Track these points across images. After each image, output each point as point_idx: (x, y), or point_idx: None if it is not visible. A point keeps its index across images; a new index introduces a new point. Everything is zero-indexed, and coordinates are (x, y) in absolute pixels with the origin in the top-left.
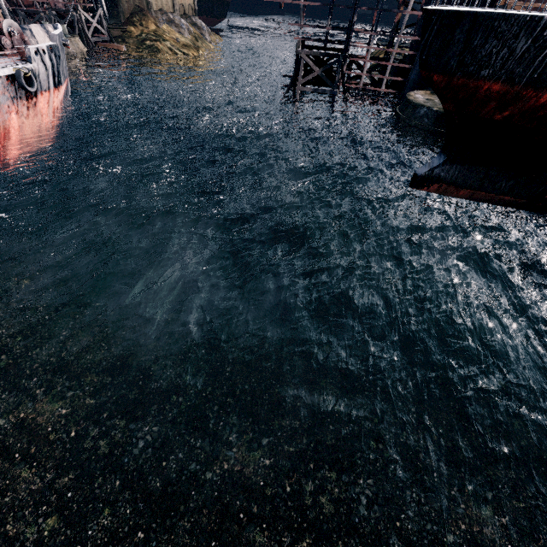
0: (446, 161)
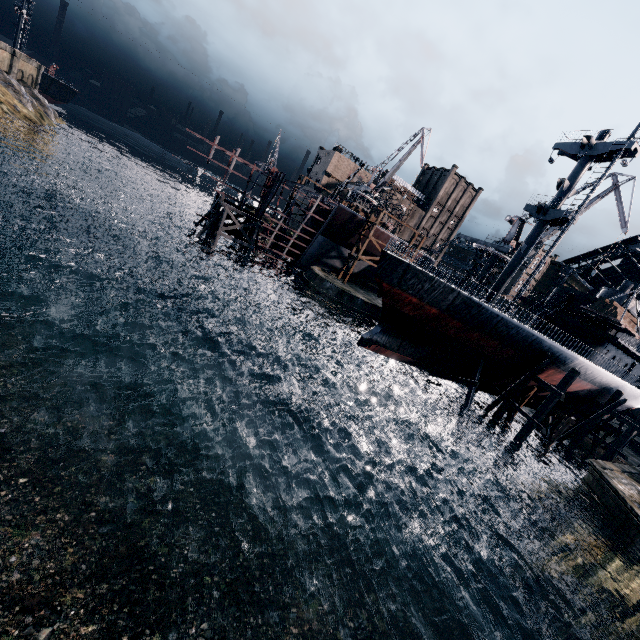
0: (381, 331)
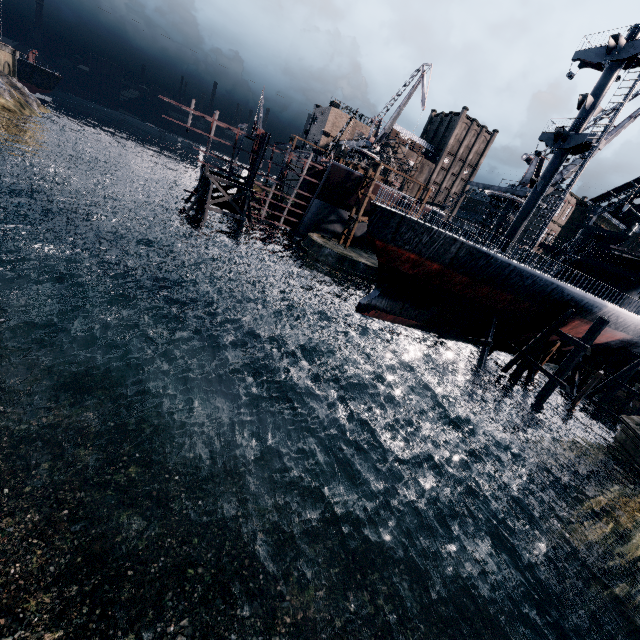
0: (380, 295)
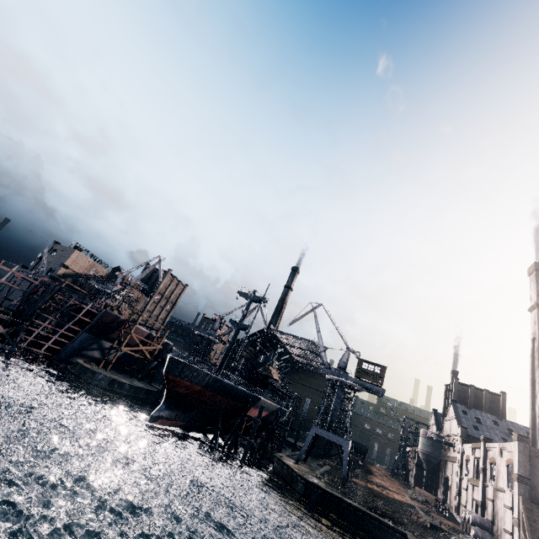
0: (165, 408)
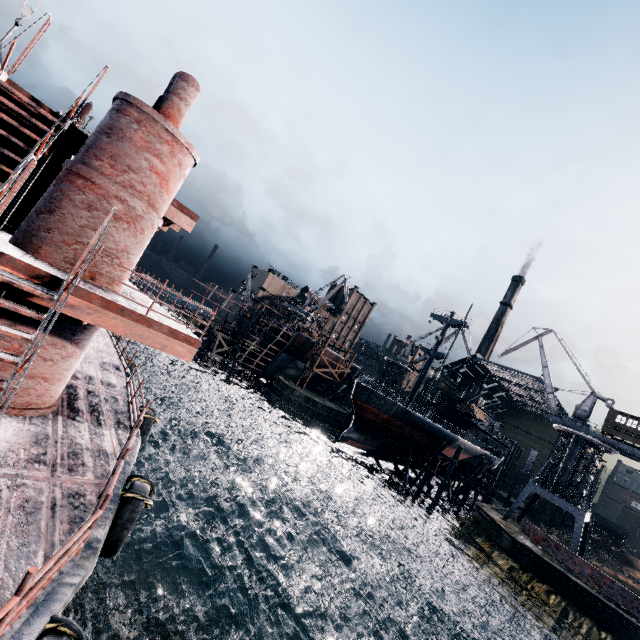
0: (354, 430)
